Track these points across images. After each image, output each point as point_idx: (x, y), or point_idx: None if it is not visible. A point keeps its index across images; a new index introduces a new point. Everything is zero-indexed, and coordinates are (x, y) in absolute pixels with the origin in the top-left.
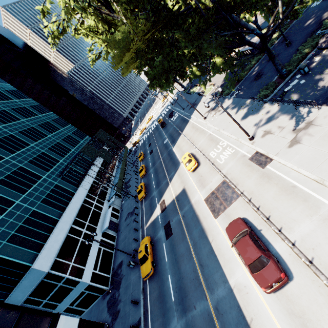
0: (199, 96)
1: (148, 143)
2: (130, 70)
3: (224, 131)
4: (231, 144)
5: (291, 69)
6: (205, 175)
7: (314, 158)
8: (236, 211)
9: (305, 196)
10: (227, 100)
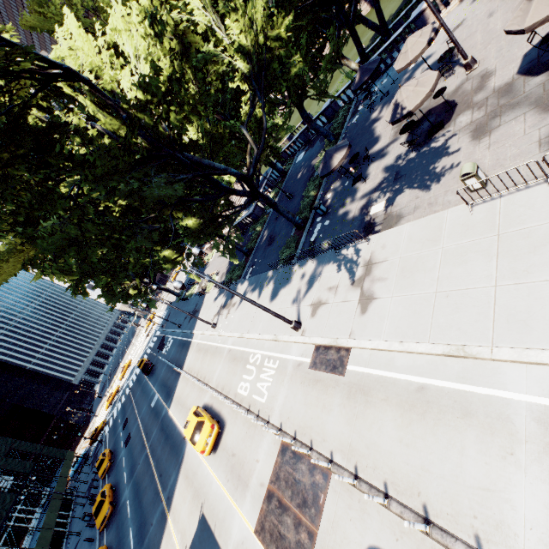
0: (200, 297)
1: (122, 421)
2: (14, 273)
3: (251, 334)
4: (270, 351)
5: (306, 216)
6: (240, 448)
7: (413, 312)
8: (340, 533)
9: (458, 402)
10: (240, 285)
